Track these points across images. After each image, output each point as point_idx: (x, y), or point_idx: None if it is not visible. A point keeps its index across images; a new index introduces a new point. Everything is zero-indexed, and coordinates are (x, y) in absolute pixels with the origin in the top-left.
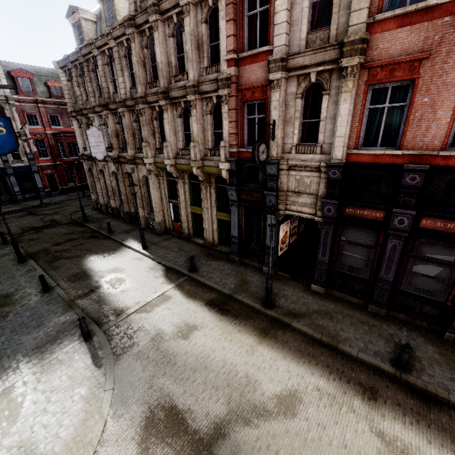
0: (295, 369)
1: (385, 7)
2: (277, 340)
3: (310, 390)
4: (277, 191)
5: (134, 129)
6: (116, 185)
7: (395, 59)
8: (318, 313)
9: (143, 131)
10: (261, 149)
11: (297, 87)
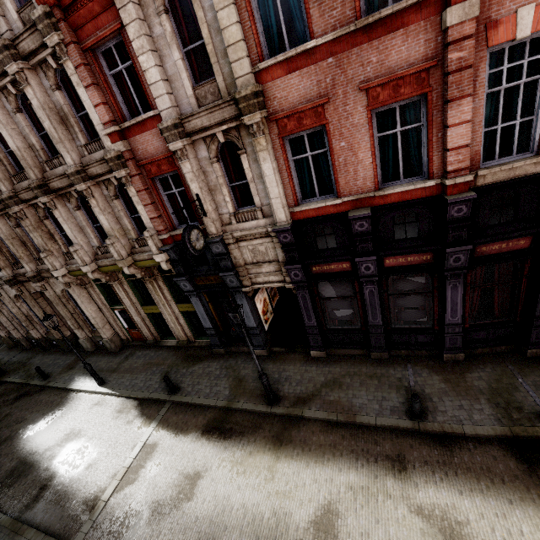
0: (322, 474)
1: (266, 51)
2: (294, 444)
3: (343, 494)
4: (234, 269)
5: (21, 237)
6: (29, 310)
7: (297, 108)
8: (327, 386)
9: (35, 237)
10: (194, 237)
11: (207, 150)
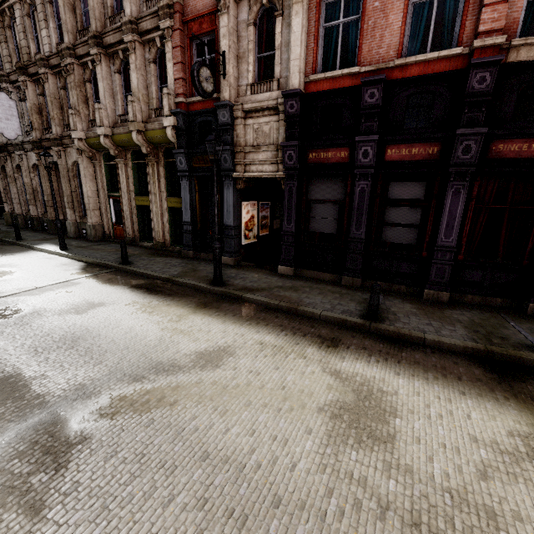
0: (235, 329)
1: None
2: (219, 310)
3: (249, 345)
4: (233, 146)
5: (62, 99)
6: (38, 185)
7: None
8: (281, 288)
9: (72, 96)
10: (205, 74)
11: (248, 11)
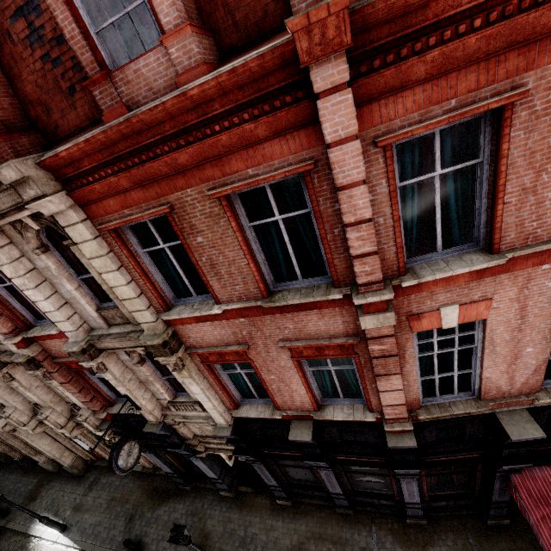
0: None
1: (171, 294)
2: None
3: None
4: (183, 443)
5: None
6: None
7: (216, 350)
8: None
9: None
10: (125, 454)
11: (129, 357)
